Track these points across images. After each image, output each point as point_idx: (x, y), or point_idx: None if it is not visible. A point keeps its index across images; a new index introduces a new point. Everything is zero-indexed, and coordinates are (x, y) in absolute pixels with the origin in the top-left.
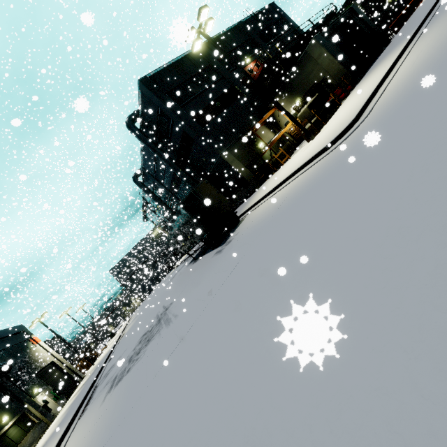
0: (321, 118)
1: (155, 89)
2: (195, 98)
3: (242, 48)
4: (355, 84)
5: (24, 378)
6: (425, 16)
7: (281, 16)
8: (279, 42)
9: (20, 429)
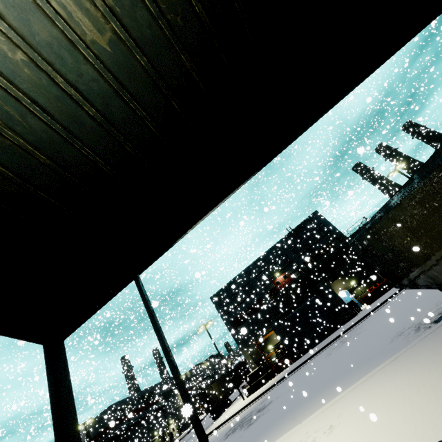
0: (252, 388)
1: (216, 303)
2: (236, 307)
3: (277, 262)
4: (292, 363)
5: (169, 412)
6: (297, 366)
7: (320, 222)
8: (311, 251)
9: (159, 440)
